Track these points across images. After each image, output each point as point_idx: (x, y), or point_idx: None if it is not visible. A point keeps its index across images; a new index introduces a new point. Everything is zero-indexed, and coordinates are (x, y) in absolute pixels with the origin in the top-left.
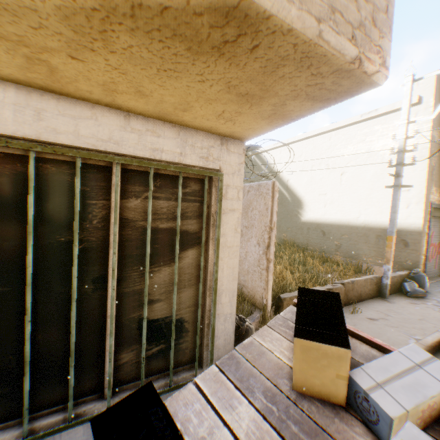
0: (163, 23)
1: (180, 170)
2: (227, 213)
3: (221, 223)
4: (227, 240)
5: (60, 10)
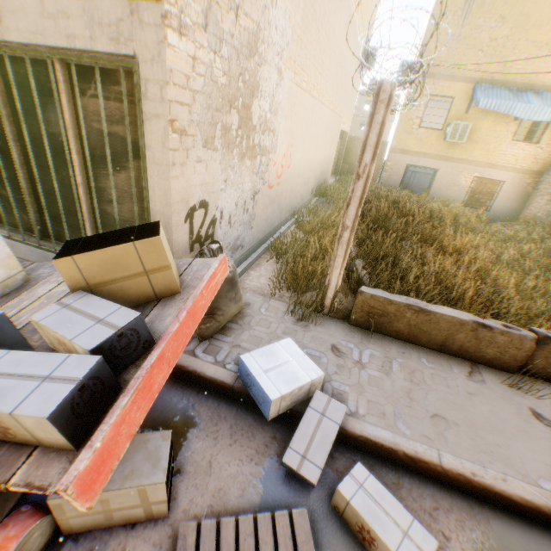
0: None
1: (93, 61)
2: (151, 120)
3: (143, 132)
4: (155, 156)
5: None
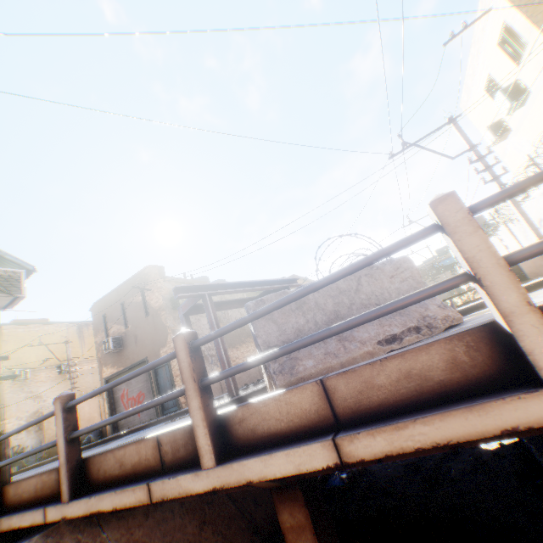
0: None
1: (3, 431)
2: None
3: None
4: None
5: None
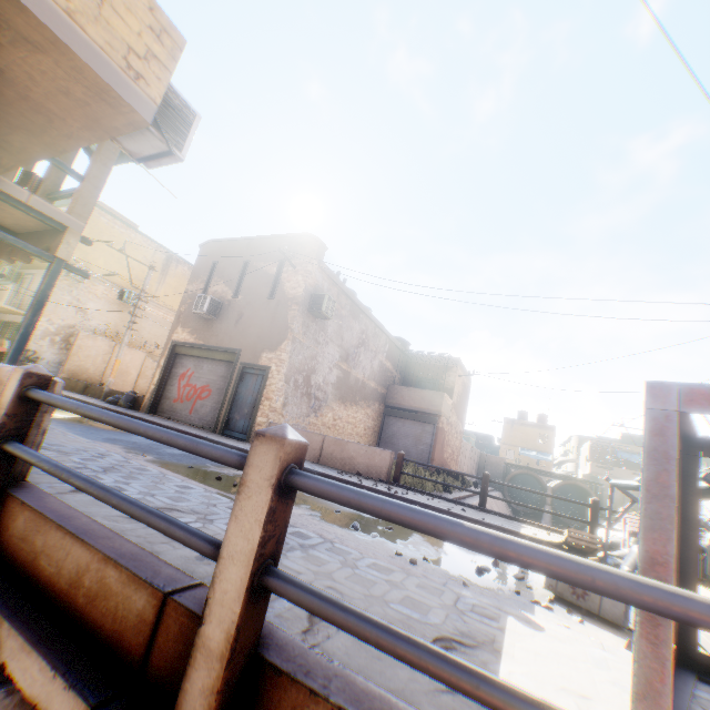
0: (0, 308)
1: None
2: None
3: None
4: None
5: (2, 309)
